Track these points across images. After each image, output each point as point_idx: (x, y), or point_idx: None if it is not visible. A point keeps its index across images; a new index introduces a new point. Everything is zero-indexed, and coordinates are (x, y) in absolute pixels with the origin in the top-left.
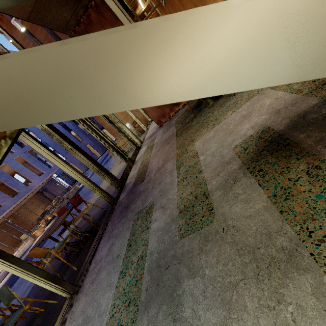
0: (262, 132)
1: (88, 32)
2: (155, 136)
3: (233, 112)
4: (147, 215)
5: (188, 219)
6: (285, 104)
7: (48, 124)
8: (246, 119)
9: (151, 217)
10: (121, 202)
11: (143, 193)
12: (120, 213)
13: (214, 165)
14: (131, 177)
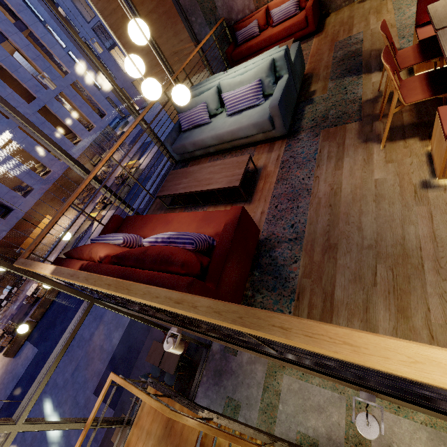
0: (313, 443)
1: None
2: None
3: (318, 386)
4: (235, 412)
5: None
6: (335, 439)
7: None
8: (317, 414)
9: (237, 418)
10: (214, 357)
11: (234, 376)
12: (214, 373)
13: (283, 429)
14: None
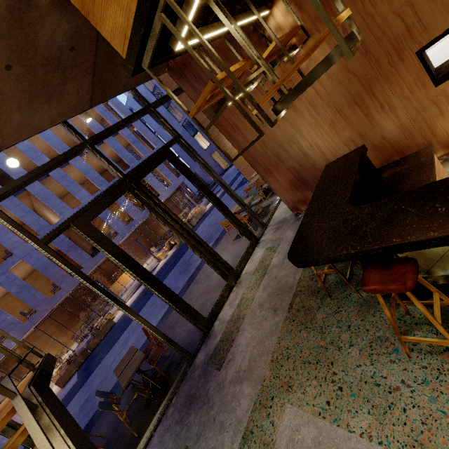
0: None
1: (187, 68)
2: (280, 241)
3: (366, 437)
4: None
5: None
6: None
7: (122, 255)
8: None
9: None
10: (193, 374)
11: (207, 407)
12: (184, 401)
13: None
14: (222, 320)
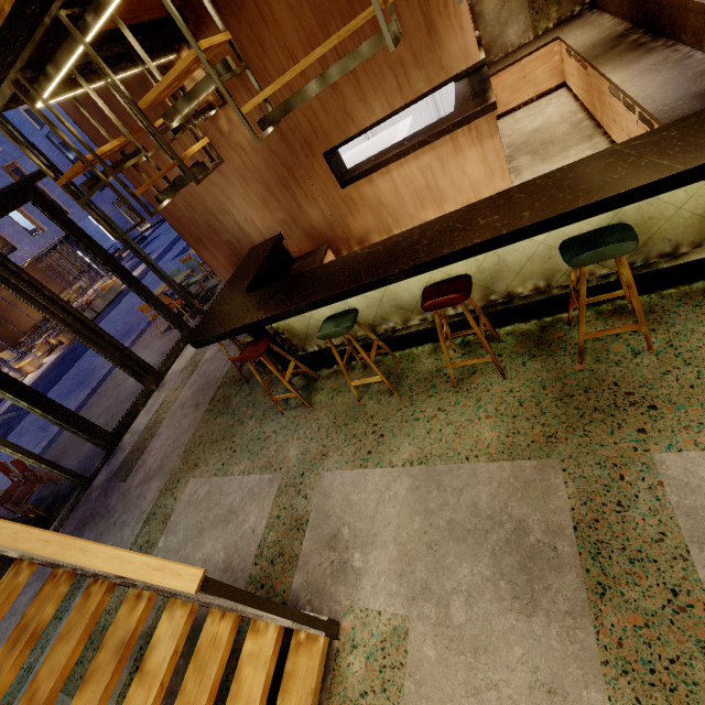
0: None
1: None
2: None
3: (242, 474)
4: (76, 587)
5: (77, 661)
6: (238, 565)
7: None
8: (221, 528)
9: (74, 599)
10: (90, 497)
11: (106, 518)
12: (75, 527)
13: None
14: (134, 431)
